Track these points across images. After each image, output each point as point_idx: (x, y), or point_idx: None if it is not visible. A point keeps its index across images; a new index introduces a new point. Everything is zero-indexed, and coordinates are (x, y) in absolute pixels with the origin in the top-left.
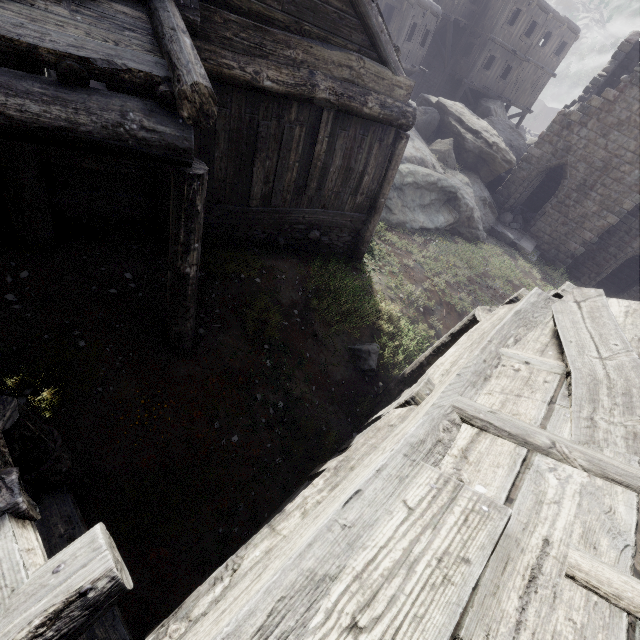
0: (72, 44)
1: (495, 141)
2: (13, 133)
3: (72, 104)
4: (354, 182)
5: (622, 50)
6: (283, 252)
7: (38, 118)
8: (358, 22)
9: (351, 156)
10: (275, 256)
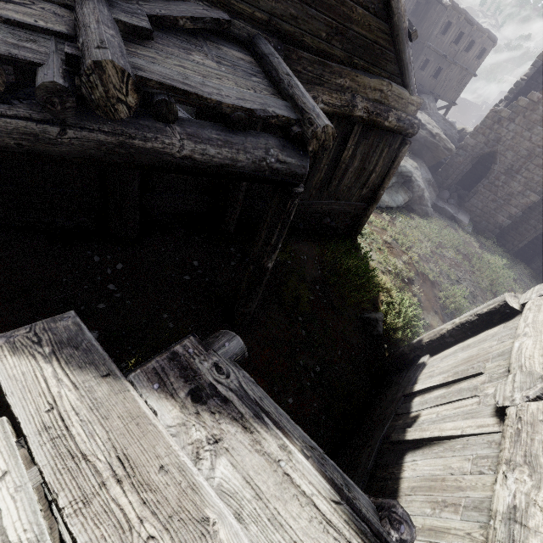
0: (238, 97)
1: (438, 132)
2: (190, 171)
3: (236, 146)
4: (364, 179)
5: (540, 59)
6: (300, 235)
7: (212, 159)
8: (394, 56)
9: (366, 159)
10: (296, 239)
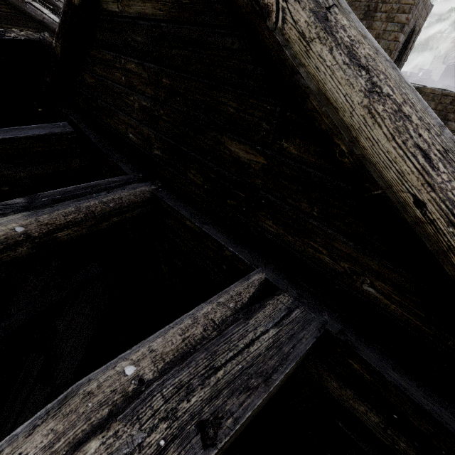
0: None
1: None
2: None
3: None
4: None
5: None
6: None
7: None
8: (27, 17)
9: None
10: None
